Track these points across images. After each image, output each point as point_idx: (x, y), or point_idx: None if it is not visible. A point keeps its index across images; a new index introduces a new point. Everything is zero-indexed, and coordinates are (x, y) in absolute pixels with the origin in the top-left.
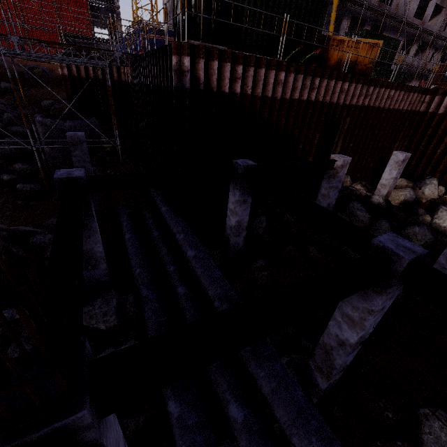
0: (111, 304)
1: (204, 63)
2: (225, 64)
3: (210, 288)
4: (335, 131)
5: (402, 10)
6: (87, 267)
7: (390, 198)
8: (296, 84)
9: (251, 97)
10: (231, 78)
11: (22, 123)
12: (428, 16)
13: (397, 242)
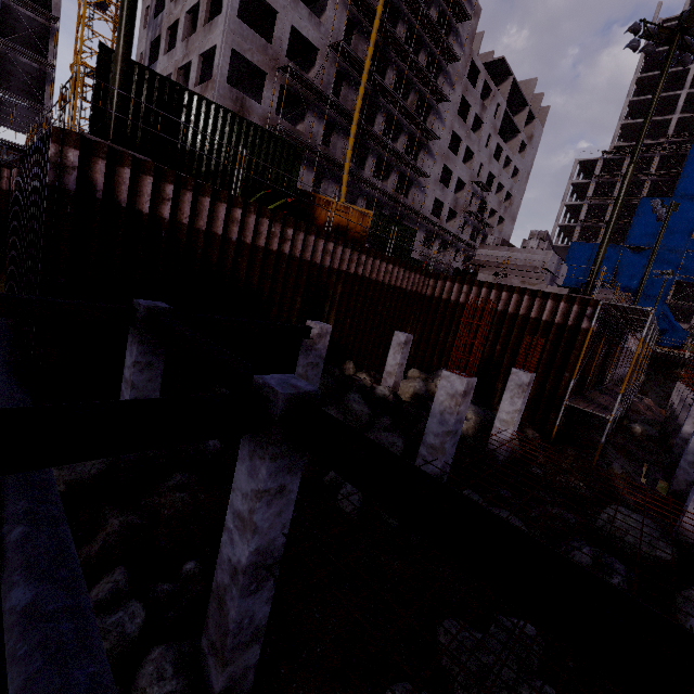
0: None
1: (105, 166)
2: (144, 177)
3: (6, 503)
4: (325, 299)
5: (419, 205)
6: None
7: (400, 391)
8: (261, 228)
9: (189, 229)
10: (156, 197)
11: None
12: (445, 217)
13: (286, 381)
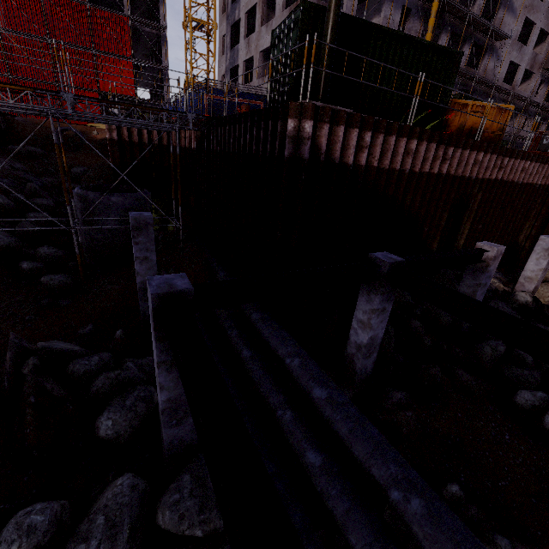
0: (207, 486)
1: (328, 129)
2: (351, 130)
3: (374, 461)
4: (464, 210)
5: (491, 74)
6: (170, 422)
7: (536, 295)
8: (427, 154)
9: (375, 170)
10: (355, 147)
11: (46, 195)
12: (518, 81)
13: None
